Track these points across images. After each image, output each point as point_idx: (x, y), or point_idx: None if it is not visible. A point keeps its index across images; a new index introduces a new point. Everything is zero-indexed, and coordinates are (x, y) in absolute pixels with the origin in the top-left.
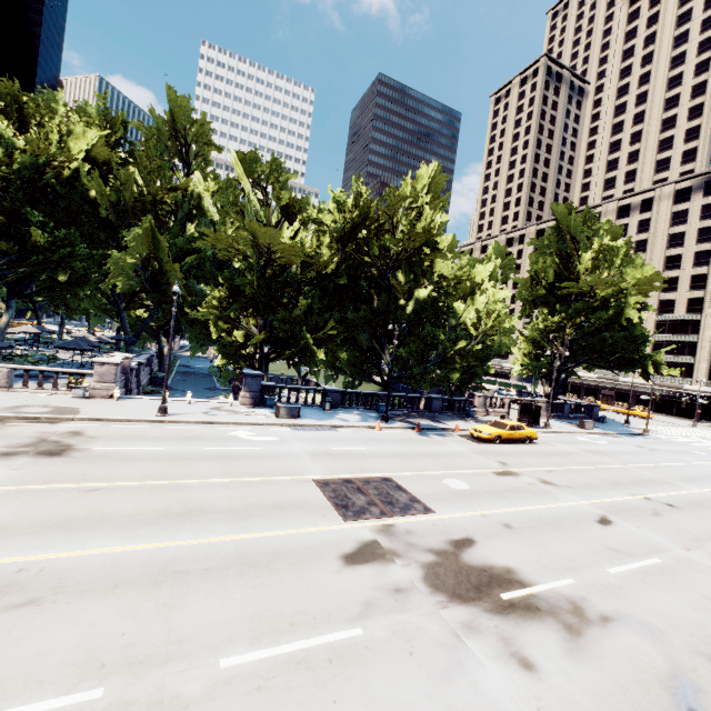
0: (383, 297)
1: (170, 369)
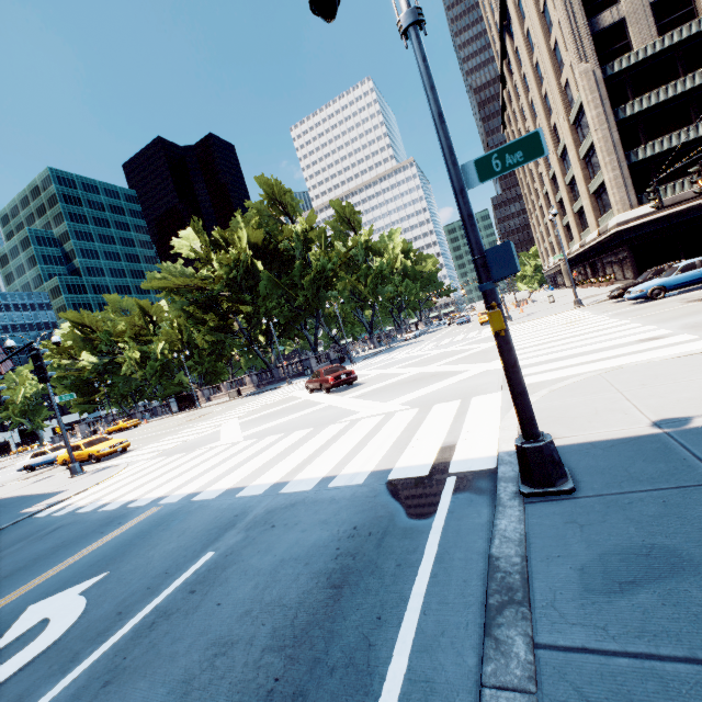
0: None
1: None
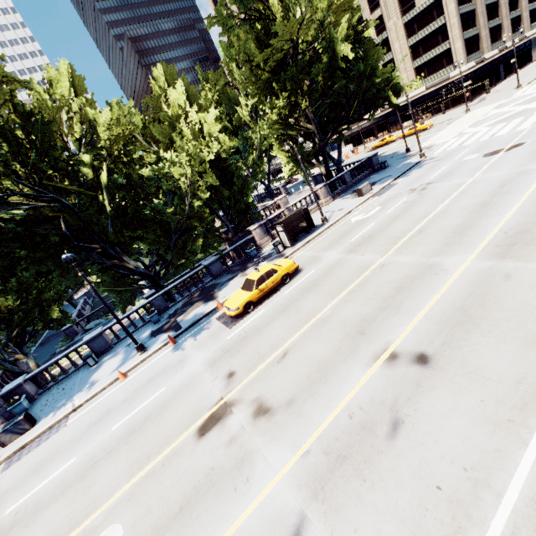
0: (67, 212)
1: (28, 348)
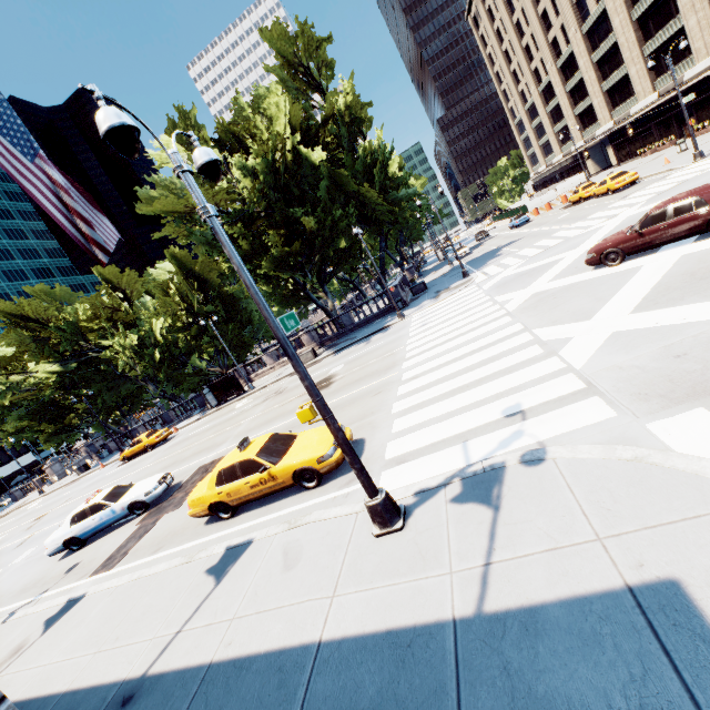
0: None
1: None
